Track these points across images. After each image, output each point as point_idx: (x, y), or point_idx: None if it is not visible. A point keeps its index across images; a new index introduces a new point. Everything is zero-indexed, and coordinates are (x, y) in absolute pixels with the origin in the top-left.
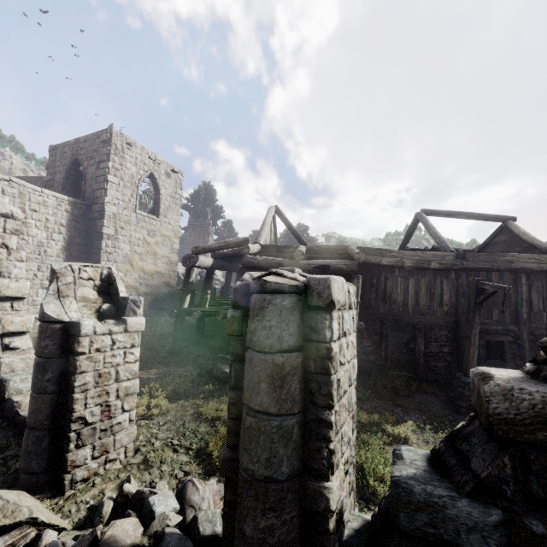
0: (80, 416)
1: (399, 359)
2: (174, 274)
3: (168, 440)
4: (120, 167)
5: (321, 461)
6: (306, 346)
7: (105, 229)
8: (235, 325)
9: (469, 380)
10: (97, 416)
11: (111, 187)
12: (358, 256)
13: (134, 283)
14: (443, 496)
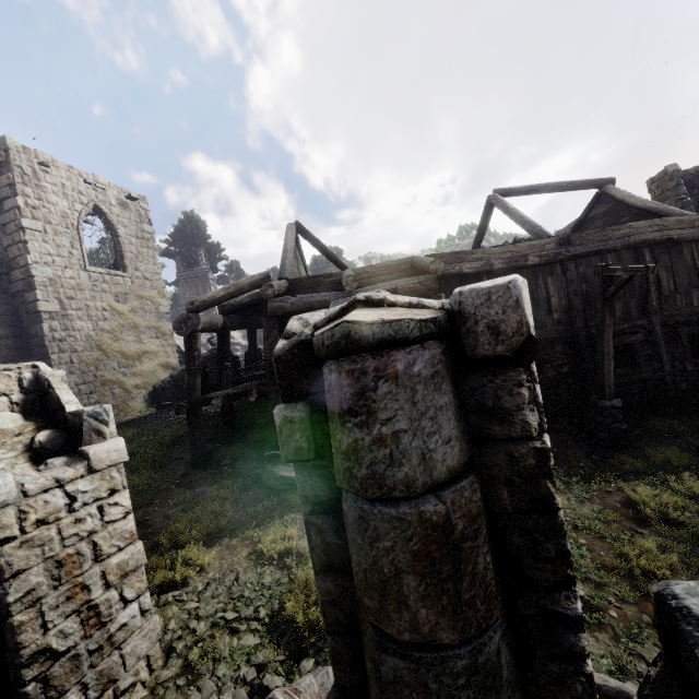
0: (38, 650)
1: None
2: (173, 350)
3: (218, 615)
4: (38, 203)
5: None
6: (481, 456)
7: (42, 305)
8: (297, 438)
9: (609, 403)
10: (76, 634)
11: (33, 238)
12: (435, 267)
13: (114, 375)
14: None
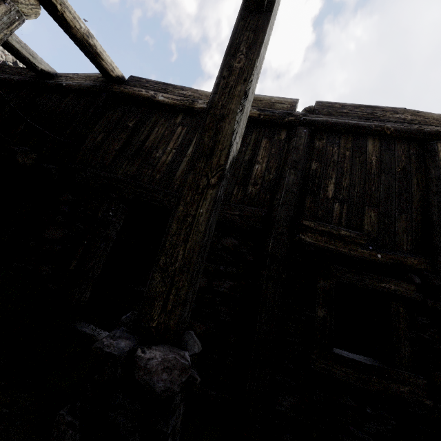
0: None
1: None
2: None
3: None
4: None
5: None
6: None
7: None
8: None
9: (118, 345)
10: None
11: None
12: None
13: None
14: None
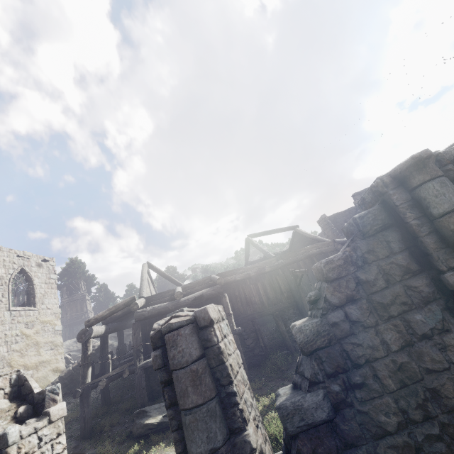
0: None
1: (275, 344)
2: (61, 357)
3: None
4: None
5: (238, 420)
6: (206, 352)
7: None
8: (158, 361)
9: None
10: None
11: None
12: (220, 281)
13: None
14: (299, 399)
